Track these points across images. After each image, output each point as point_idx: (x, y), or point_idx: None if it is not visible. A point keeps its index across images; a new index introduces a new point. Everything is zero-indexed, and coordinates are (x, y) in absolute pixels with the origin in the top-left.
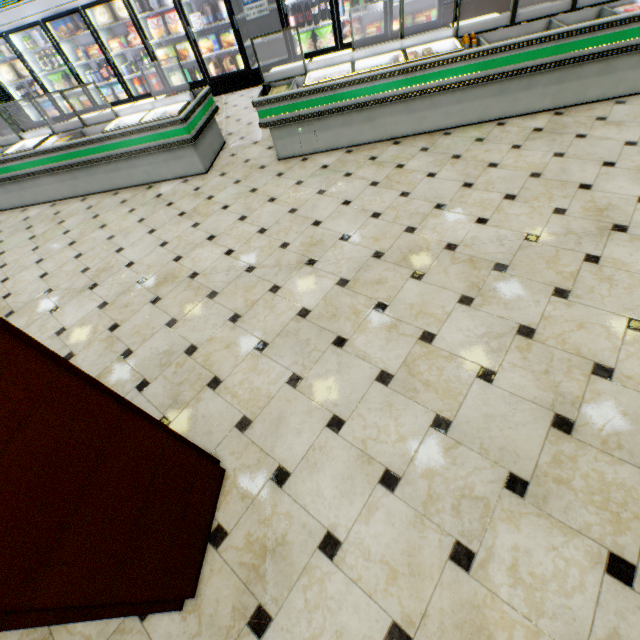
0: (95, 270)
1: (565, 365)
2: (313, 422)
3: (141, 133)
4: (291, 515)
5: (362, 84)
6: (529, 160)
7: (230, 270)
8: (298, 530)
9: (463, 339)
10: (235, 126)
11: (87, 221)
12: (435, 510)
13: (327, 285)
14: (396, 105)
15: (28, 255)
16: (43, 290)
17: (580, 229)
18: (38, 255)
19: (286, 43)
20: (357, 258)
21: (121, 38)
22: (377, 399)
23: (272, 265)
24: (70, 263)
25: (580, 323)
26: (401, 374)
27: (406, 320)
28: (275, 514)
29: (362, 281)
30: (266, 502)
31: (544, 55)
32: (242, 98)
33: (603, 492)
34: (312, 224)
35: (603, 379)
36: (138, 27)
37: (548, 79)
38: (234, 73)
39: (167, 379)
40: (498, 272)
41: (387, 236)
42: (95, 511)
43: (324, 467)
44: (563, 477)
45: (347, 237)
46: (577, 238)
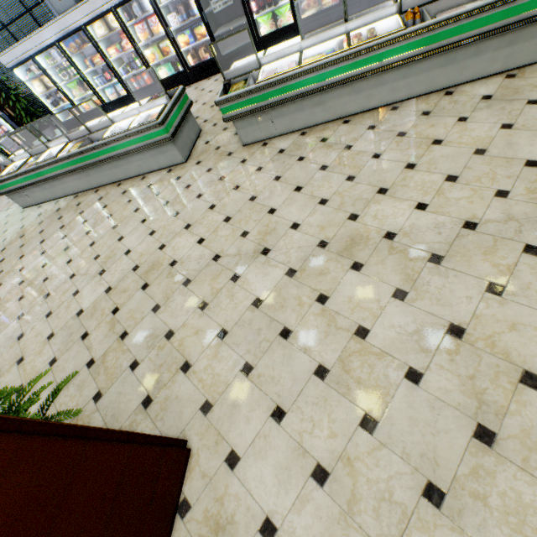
0: (103, 257)
1: (492, 370)
2: (260, 411)
3: (130, 137)
4: (239, 497)
5: (309, 74)
6: (475, 134)
7: (201, 259)
8: (244, 512)
9: (394, 336)
10: (209, 113)
11: (99, 211)
12: (357, 510)
13: (277, 275)
14: (343, 88)
15: (59, 243)
16: (69, 275)
17: (522, 215)
18: (66, 243)
19: (250, 27)
20: (304, 247)
21: (116, 45)
22: (314, 393)
23: (234, 254)
24: (87, 251)
25: (512, 324)
26: (336, 369)
27: (344, 313)
28: (227, 494)
29: (307, 271)
30: (220, 482)
31: (492, 21)
32: (216, 83)
33: (519, 514)
34: (268, 212)
35: (531, 389)
36: (128, 34)
37: (498, 43)
38: (208, 61)
39: (151, 361)
40: (433, 264)
41: (332, 224)
42: (66, 531)
43: (267, 455)
44: (480, 492)
45: (297, 225)
46: (518, 225)
